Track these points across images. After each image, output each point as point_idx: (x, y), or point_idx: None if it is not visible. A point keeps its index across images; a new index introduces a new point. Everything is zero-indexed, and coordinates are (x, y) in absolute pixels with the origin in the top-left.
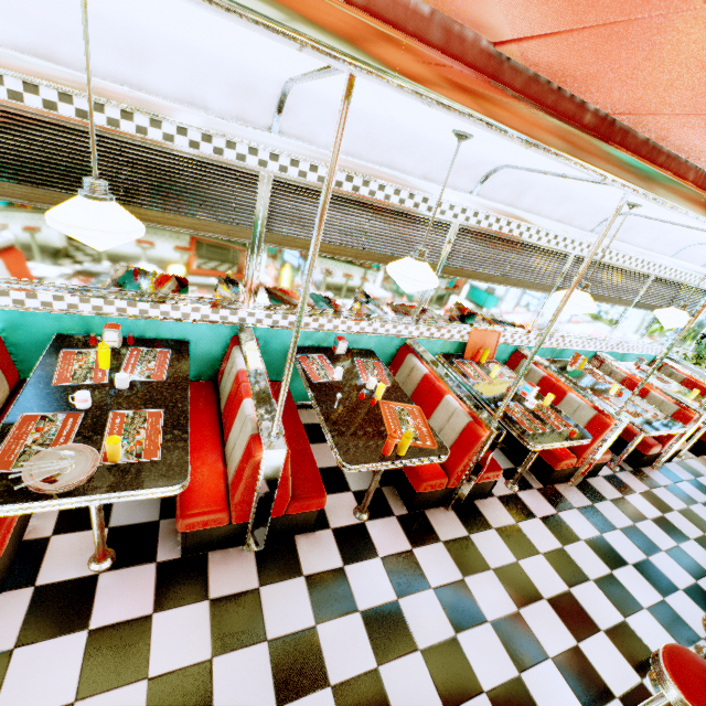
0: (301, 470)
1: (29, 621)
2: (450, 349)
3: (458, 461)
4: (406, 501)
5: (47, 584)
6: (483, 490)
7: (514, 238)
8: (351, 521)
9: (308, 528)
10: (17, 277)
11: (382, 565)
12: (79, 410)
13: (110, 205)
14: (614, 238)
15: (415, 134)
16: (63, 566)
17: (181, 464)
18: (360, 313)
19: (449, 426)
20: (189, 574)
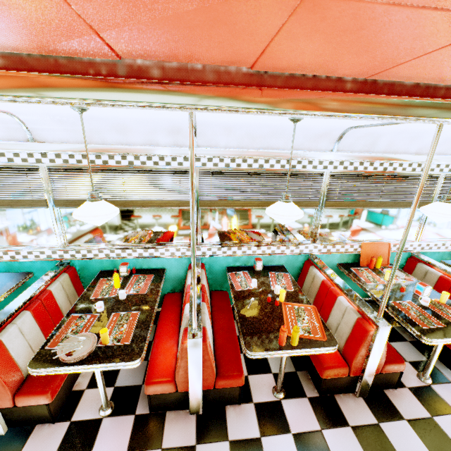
0: (227, 354)
1: (62, 444)
2: (347, 259)
3: (353, 352)
4: (316, 385)
5: (77, 420)
6: (390, 380)
7: (380, 173)
8: (269, 398)
9: (235, 401)
10: (83, 243)
11: (293, 441)
12: (98, 313)
13: (100, 203)
14: None
15: (277, 126)
16: (86, 410)
17: (140, 347)
18: (269, 241)
19: (343, 321)
20: (152, 426)
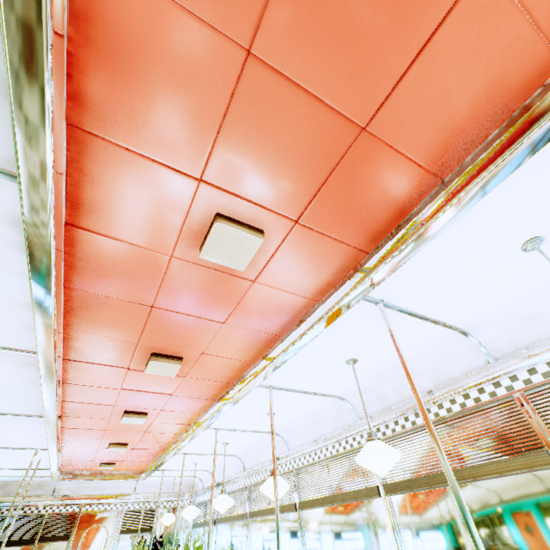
0: None
1: None
2: None
3: None
4: None
5: None
6: None
7: (419, 427)
8: None
9: None
10: None
11: None
12: None
13: (222, 494)
14: (545, 337)
15: (307, 417)
16: None
17: None
18: None
19: None
20: None
